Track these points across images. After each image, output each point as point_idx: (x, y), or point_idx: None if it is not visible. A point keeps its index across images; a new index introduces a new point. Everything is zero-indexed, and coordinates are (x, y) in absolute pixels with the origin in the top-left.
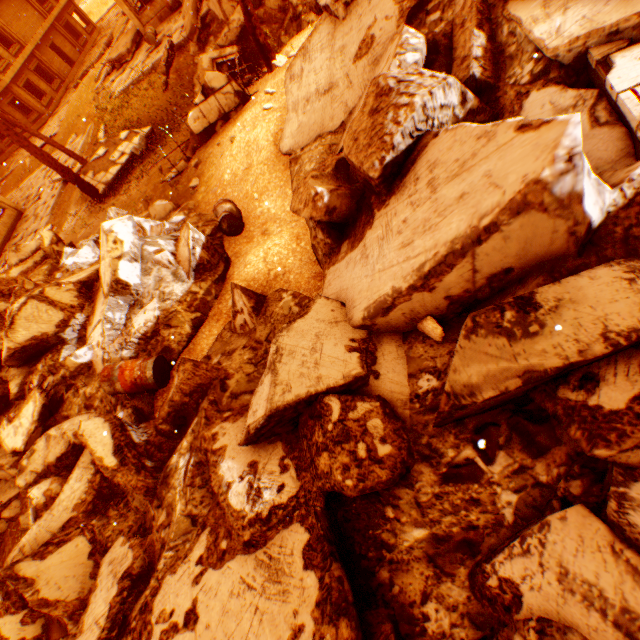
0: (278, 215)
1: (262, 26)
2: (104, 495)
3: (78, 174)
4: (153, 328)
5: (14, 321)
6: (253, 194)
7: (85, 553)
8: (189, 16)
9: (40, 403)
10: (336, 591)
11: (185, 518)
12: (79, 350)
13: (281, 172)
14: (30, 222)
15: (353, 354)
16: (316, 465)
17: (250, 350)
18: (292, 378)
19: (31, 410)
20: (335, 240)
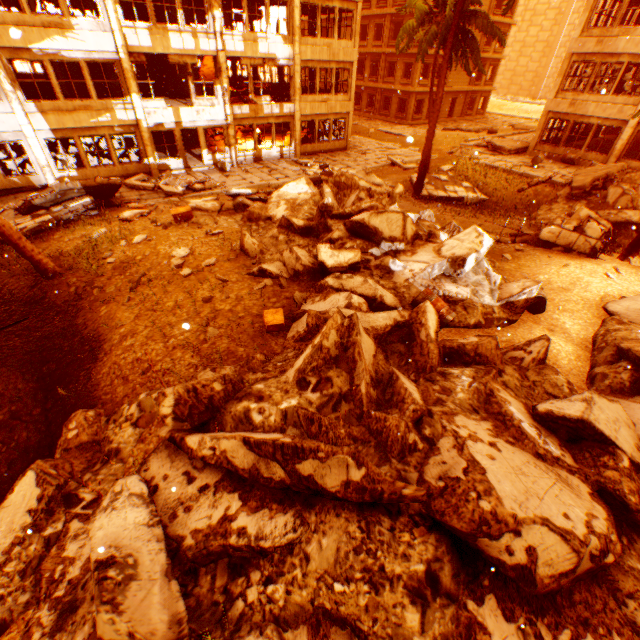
0: (569, 332)
1: (633, 231)
2: (380, 338)
3: (405, 169)
4: (456, 299)
5: (383, 213)
6: (557, 304)
7: (372, 352)
8: (585, 179)
9: (358, 259)
10: (614, 527)
11: (466, 403)
12: (398, 261)
13: (592, 315)
14: (348, 159)
15: (638, 451)
16: (600, 470)
17: (518, 375)
18: (600, 419)
19: (349, 256)
20: (632, 388)
